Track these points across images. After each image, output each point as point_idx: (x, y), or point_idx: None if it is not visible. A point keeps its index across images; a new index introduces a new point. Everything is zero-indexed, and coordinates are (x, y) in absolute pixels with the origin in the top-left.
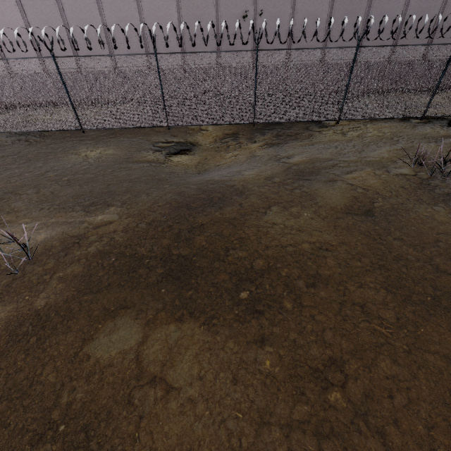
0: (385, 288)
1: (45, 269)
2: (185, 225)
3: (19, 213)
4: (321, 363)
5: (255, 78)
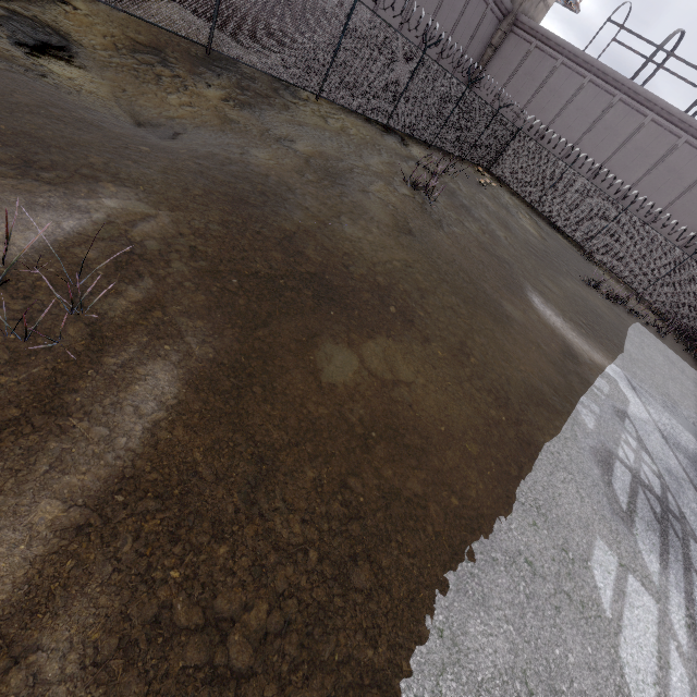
0: (453, 295)
1: (134, 302)
2: (276, 232)
3: None
4: (459, 345)
5: None
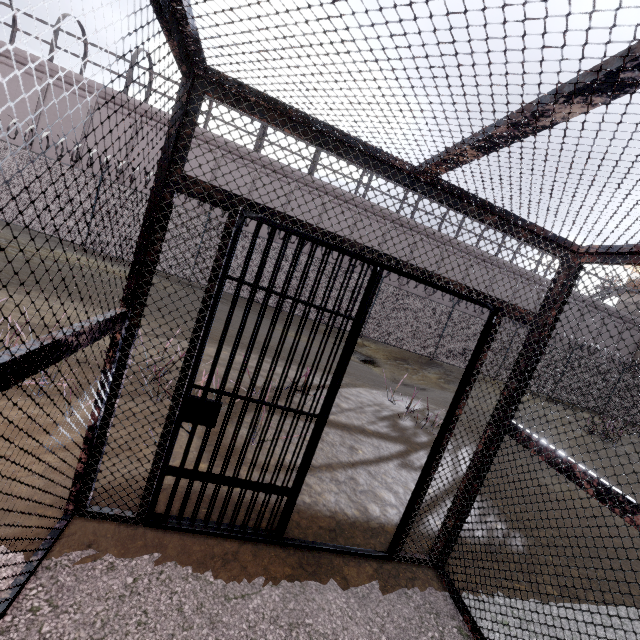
0: None
1: None
2: None
3: (346, 378)
4: None
5: (445, 325)
